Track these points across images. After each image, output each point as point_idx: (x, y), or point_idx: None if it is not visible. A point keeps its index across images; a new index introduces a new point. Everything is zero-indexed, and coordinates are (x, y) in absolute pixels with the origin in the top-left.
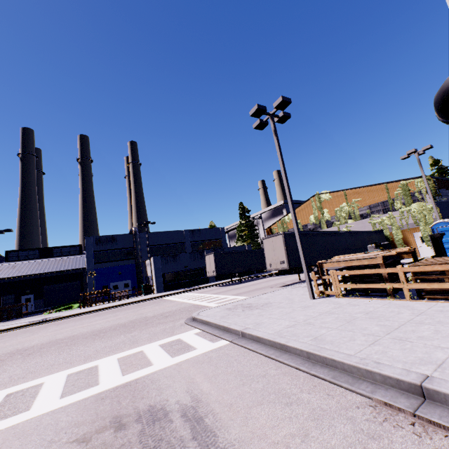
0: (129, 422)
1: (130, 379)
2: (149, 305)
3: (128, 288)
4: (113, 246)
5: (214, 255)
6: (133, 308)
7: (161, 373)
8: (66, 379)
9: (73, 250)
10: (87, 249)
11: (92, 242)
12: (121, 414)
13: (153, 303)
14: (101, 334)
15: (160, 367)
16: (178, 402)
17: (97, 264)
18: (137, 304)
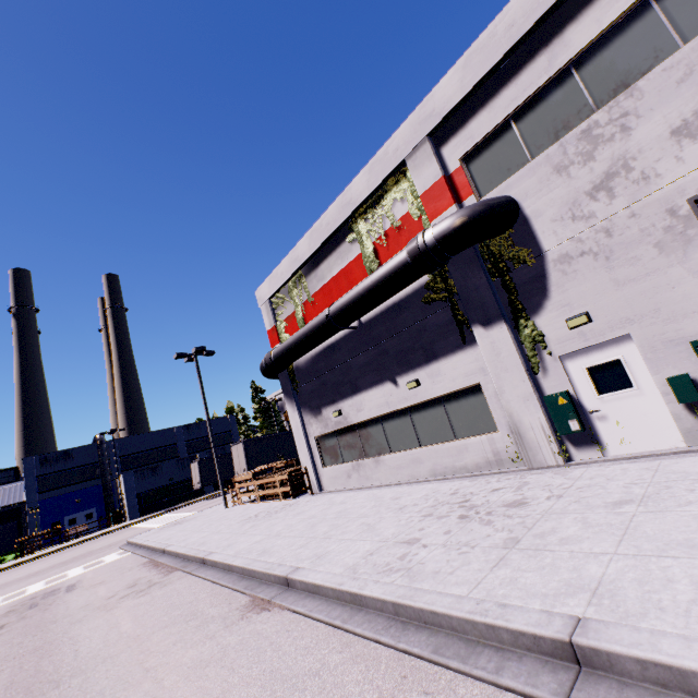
0: (39, 596)
1: (48, 586)
2: (107, 538)
3: (92, 520)
4: (67, 465)
5: (198, 462)
6: (87, 545)
7: (70, 578)
8: (3, 599)
9: (4, 476)
10: (26, 475)
11: (34, 464)
12: (36, 596)
13: (115, 534)
14: (37, 573)
15: (72, 576)
16: (69, 584)
17: (42, 494)
18: (96, 539)
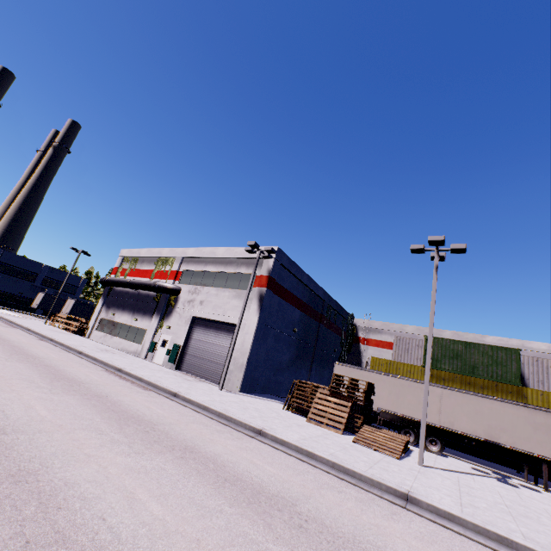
0: None
1: None
2: None
3: None
4: None
5: (45, 294)
6: None
7: None
8: None
9: None
10: None
11: None
12: None
13: None
14: None
15: None
16: None
17: None
18: None
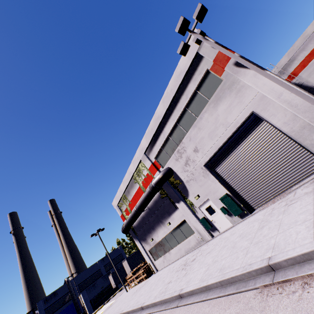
0: None
1: None
2: None
3: None
4: (56, 298)
5: (111, 275)
6: None
7: None
8: None
9: None
10: (39, 311)
11: (42, 304)
12: None
13: None
14: None
15: None
16: None
17: None
18: None
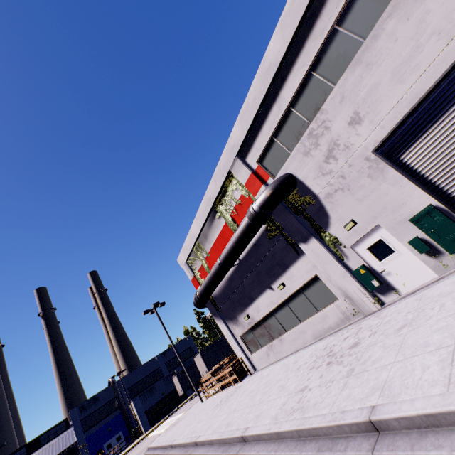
0: None
1: None
2: (134, 450)
3: (121, 441)
4: (96, 406)
5: (177, 376)
6: None
7: None
8: None
9: (59, 428)
10: (73, 422)
11: (76, 413)
12: None
13: (138, 446)
14: None
15: None
16: None
17: (86, 432)
18: (127, 454)
